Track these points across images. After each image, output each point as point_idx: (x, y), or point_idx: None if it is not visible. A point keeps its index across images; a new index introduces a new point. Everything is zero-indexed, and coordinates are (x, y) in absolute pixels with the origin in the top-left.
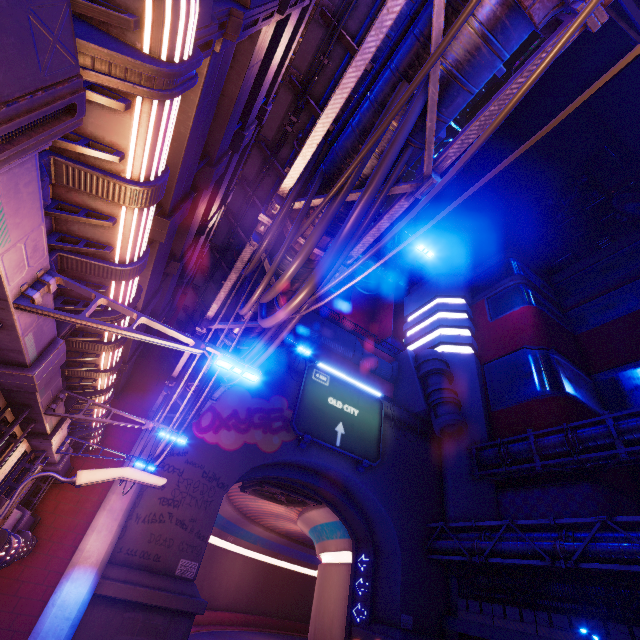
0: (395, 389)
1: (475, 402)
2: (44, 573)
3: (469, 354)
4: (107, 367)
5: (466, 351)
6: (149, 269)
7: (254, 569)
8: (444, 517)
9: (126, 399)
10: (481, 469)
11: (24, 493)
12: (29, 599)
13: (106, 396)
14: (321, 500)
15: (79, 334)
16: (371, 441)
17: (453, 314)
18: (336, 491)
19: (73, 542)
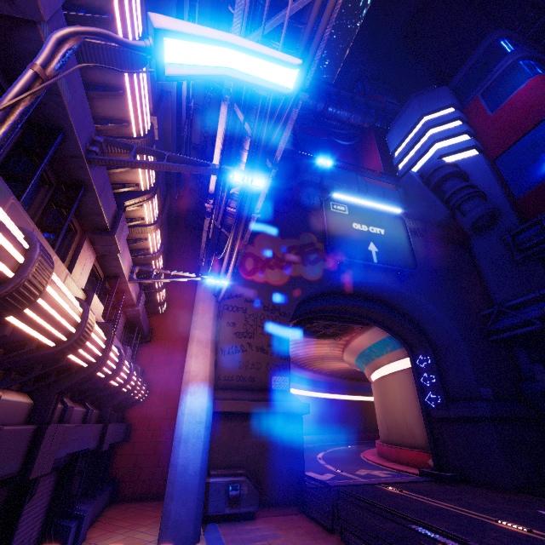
0: (407, 212)
1: (496, 197)
2: (164, 410)
3: (475, 155)
4: (140, 132)
5: (470, 155)
6: (141, 11)
7: (314, 404)
8: (492, 306)
9: (173, 268)
10: (521, 253)
11: (118, 336)
12: (160, 430)
13: (153, 212)
14: (368, 321)
15: (80, 10)
16: (405, 253)
17: (445, 126)
18: (381, 308)
19: (177, 384)
